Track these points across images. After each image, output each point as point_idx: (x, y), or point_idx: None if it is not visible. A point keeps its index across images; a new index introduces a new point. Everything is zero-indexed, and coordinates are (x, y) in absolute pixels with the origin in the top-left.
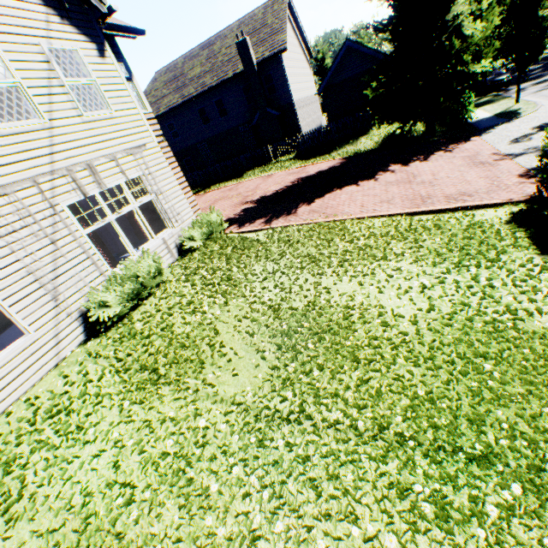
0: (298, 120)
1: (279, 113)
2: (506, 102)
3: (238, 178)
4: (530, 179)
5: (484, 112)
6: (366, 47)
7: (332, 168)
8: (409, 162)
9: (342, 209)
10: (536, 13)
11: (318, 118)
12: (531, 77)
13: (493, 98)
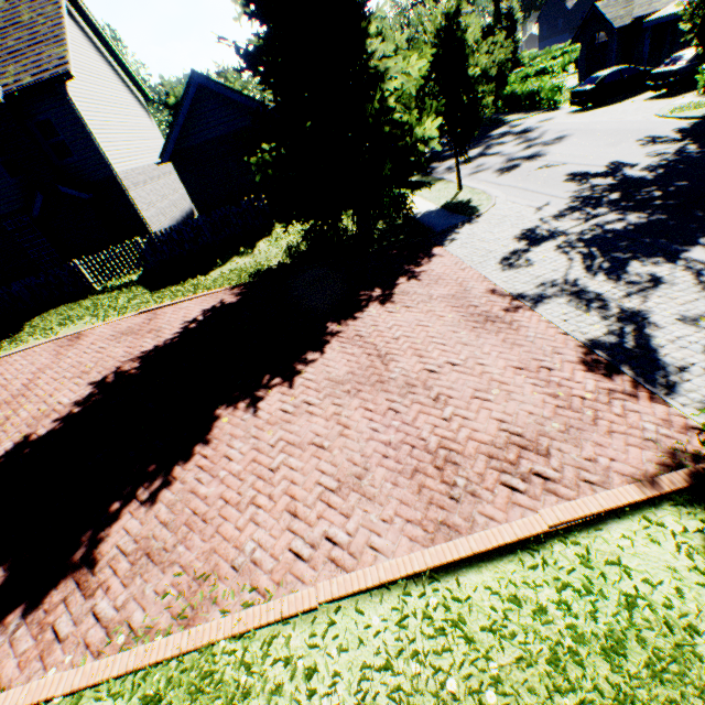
0: (137, 207)
1: (89, 195)
2: (444, 186)
3: (6, 338)
4: (614, 378)
5: (424, 200)
6: (232, 90)
7: (212, 319)
8: (358, 307)
9: (236, 534)
10: (465, 71)
11: (183, 198)
12: (449, 153)
13: (423, 178)
